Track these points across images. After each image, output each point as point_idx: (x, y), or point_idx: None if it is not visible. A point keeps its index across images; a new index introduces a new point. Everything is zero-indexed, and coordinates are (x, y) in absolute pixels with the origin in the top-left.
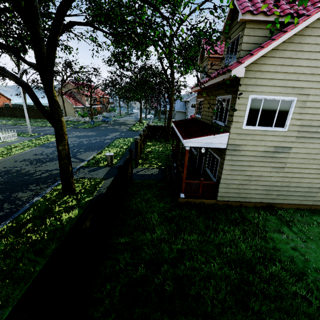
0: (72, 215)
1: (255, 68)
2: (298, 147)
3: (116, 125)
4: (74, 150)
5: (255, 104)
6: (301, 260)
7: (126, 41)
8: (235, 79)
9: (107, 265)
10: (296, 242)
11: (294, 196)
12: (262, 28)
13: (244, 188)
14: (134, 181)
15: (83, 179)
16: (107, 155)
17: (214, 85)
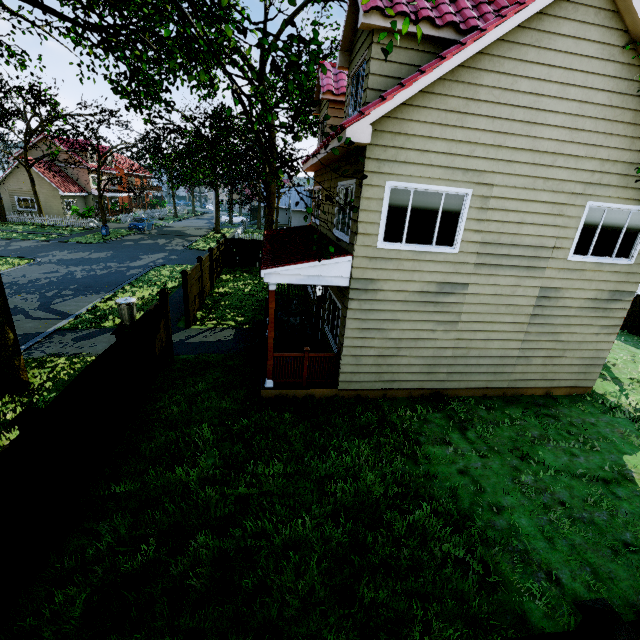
0: (6, 442)
1: (394, 128)
2: (480, 284)
3: (162, 238)
4: (47, 293)
5: (398, 200)
6: (471, 492)
7: (132, 48)
8: (360, 148)
9: (72, 548)
10: (469, 459)
11: (477, 373)
12: (405, 47)
13: (388, 364)
14: (177, 357)
15: (56, 357)
16: (119, 304)
17: (333, 159)
